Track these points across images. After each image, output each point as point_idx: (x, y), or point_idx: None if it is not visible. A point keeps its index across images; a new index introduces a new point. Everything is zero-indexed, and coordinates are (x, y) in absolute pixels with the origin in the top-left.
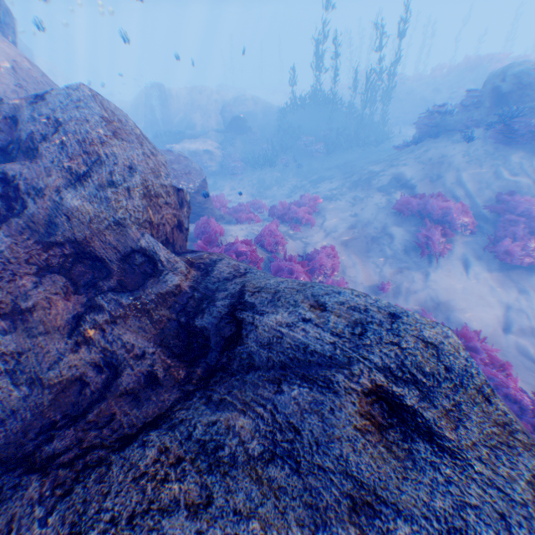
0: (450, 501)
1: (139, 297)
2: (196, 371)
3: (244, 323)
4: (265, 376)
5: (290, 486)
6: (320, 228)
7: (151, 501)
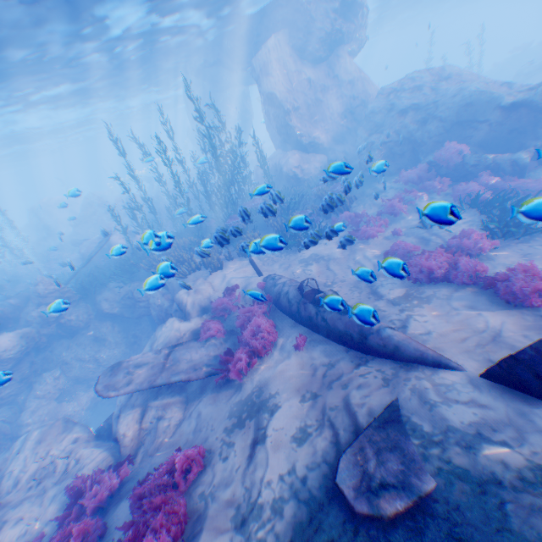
0: None
1: None
2: None
3: None
4: None
5: None
6: None
7: None
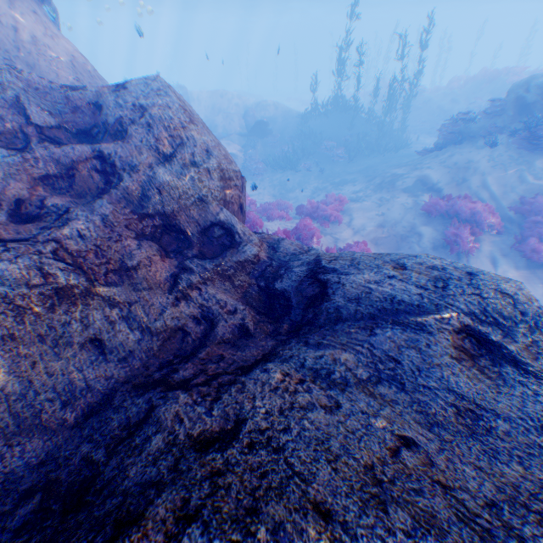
0: (539, 407)
1: (219, 265)
2: (282, 326)
3: (329, 283)
4: (354, 325)
5: (399, 399)
6: (348, 227)
7: (292, 403)
